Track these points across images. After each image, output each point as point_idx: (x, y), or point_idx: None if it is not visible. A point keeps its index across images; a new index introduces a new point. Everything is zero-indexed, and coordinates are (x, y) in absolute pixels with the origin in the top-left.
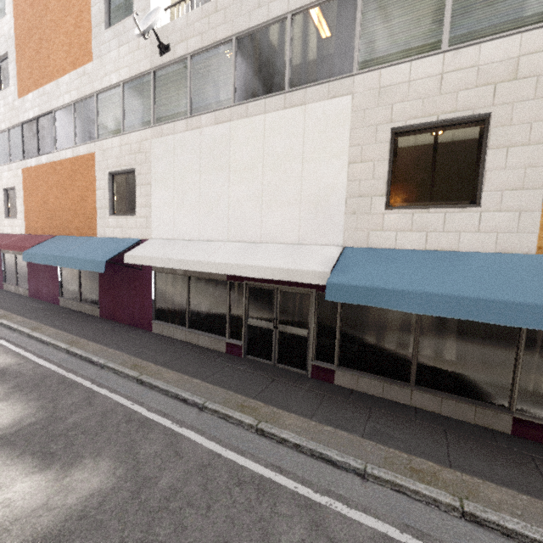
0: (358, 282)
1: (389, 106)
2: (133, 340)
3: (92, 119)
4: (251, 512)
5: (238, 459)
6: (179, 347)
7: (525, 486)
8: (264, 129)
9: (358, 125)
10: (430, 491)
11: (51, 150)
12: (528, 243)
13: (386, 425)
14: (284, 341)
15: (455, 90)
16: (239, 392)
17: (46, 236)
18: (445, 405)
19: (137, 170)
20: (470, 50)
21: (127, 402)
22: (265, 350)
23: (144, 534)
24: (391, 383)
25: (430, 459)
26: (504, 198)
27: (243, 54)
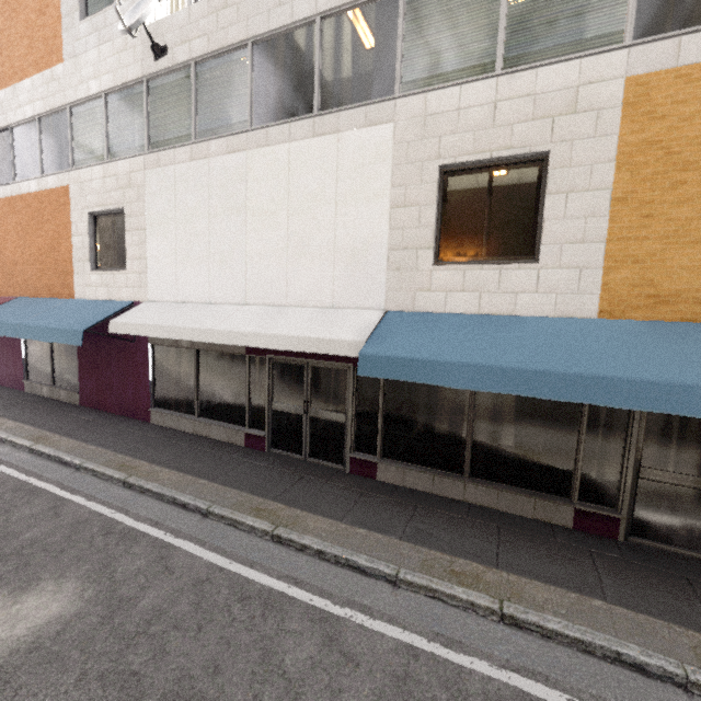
0: (395, 353)
1: (437, 139)
2: (123, 434)
3: (64, 140)
4: (253, 631)
5: (245, 571)
6: (185, 441)
7: (576, 584)
8: (288, 162)
9: (401, 161)
10: (468, 595)
11: (8, 181)
12: (589, 305)
13: (431, 524)
14: (317, 429)
15: (510, 122)
16: (256, 493)
17: (3, 297)
18: (502, 499)
19: (127, 211)
20: (526, 75)
21: (108, 511)
22: (293, 442)
23: (113, 663)
24: (442, 476)
25: (476, 560)
26: (563, 253)
27: (262, 64)
